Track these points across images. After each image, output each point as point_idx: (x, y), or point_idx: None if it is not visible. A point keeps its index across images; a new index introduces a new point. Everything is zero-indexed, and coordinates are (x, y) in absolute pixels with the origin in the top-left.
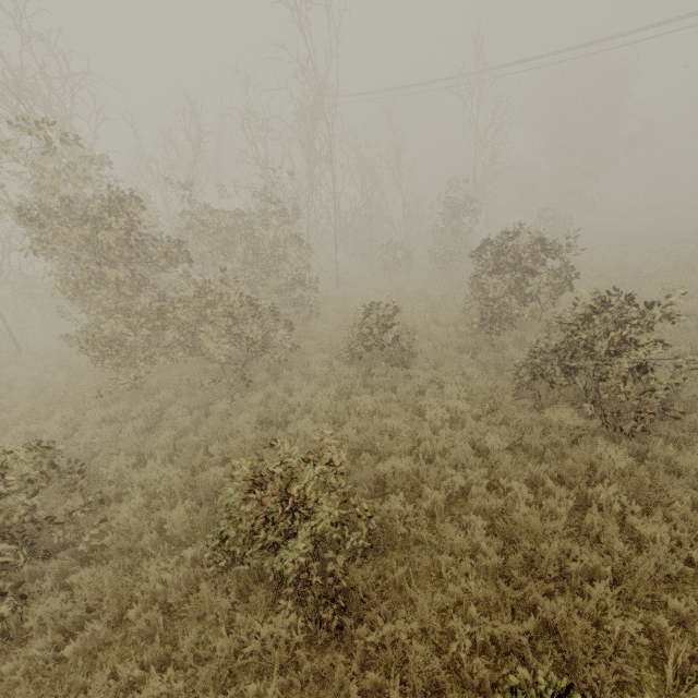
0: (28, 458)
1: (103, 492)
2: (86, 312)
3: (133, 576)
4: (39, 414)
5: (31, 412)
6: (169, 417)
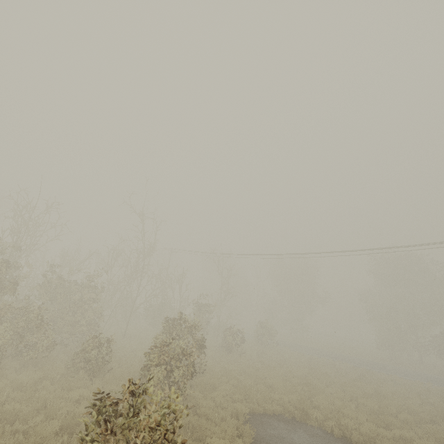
0: None
1: None
2: None
3: None
4: None
5: None
6: None
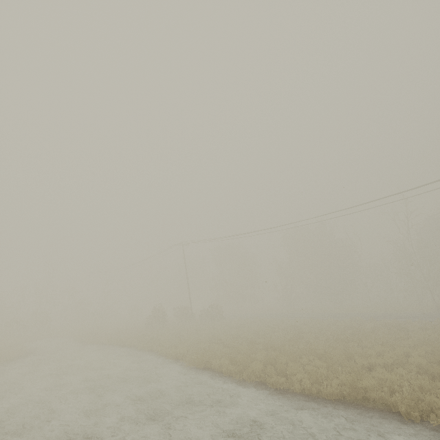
0: None
1: None
2: None
3: None
4: None
5: None
6: None
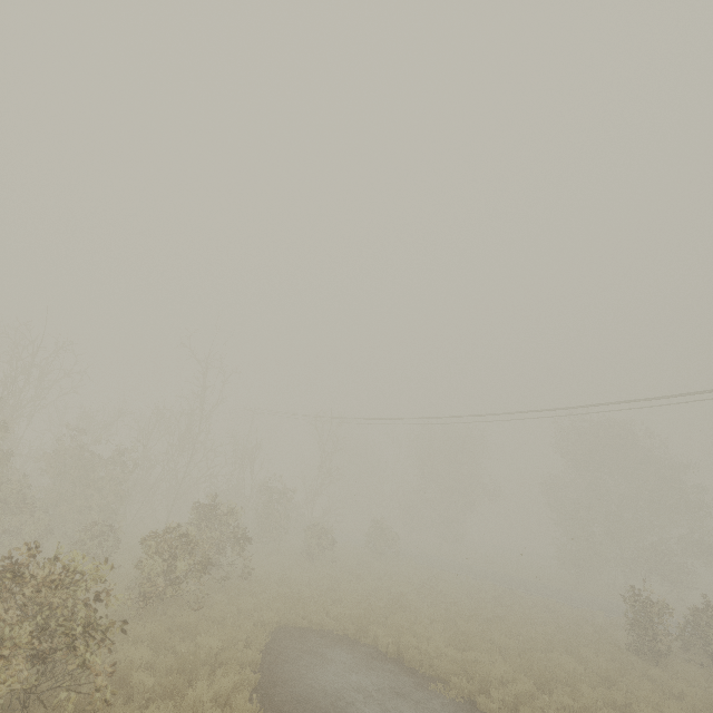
0: None
1: None
2: None
3: None
4: None
5: None
6: None
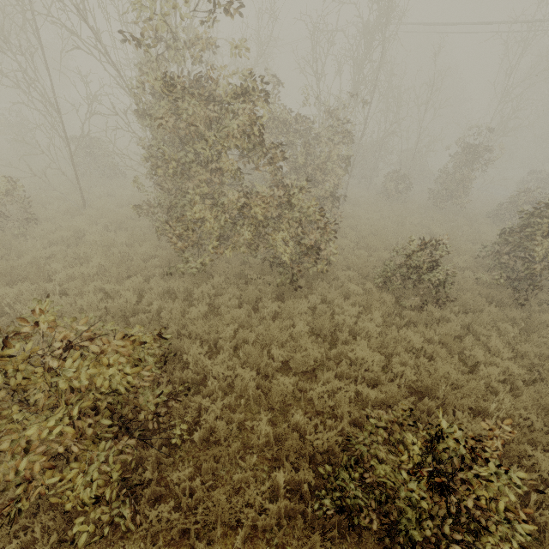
0: (144, 349)
1: (180, 375)
2: (161, 189)
3: (244, 504)
4: (110, 273)
5: (101, 268)
6: (223, 304)
